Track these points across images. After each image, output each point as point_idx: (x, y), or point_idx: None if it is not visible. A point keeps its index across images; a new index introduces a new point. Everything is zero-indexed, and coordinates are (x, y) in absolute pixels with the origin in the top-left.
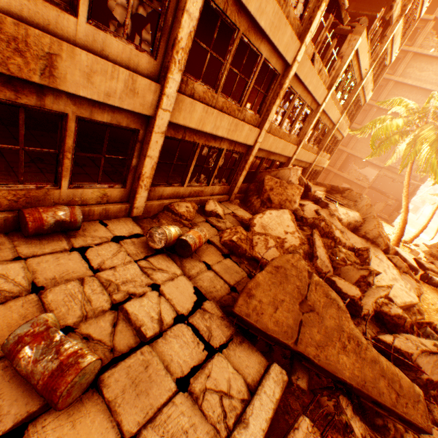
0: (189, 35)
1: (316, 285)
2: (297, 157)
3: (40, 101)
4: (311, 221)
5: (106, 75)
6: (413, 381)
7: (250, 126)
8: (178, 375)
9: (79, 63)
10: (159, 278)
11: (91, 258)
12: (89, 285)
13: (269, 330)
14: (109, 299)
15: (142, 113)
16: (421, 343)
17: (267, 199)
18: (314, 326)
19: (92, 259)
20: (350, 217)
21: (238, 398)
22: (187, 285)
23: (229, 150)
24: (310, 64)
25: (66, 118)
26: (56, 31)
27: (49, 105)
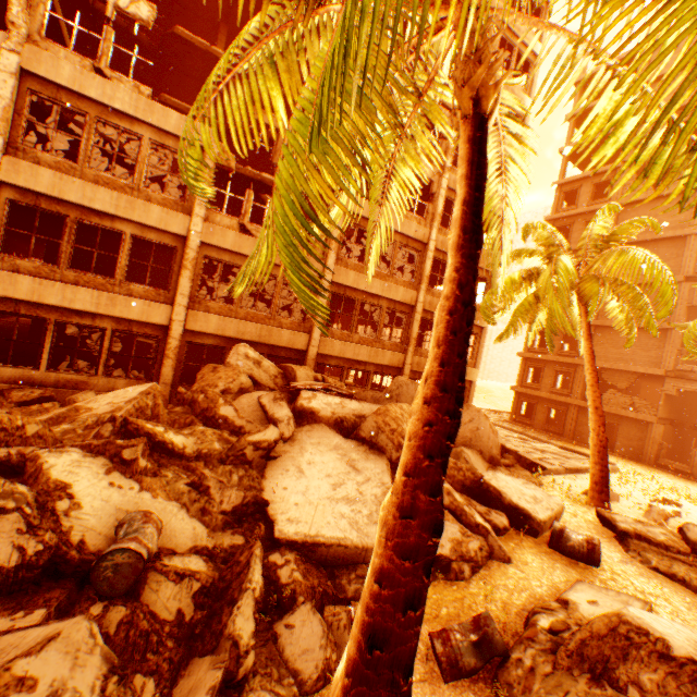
0: None
1: None
2: (328, 351)
3: None
4: (191, 397)
5: None
6: None
7: (144, 300)
8: None
9: None
10: None
11: None
12: None
13: None
14: None
15: None
16: None
17: None
18: None
19: None
20: (343, 409)
21: None
22: None
23: (122, 330)
24: (236, 233)
25: None
26: None
27: None
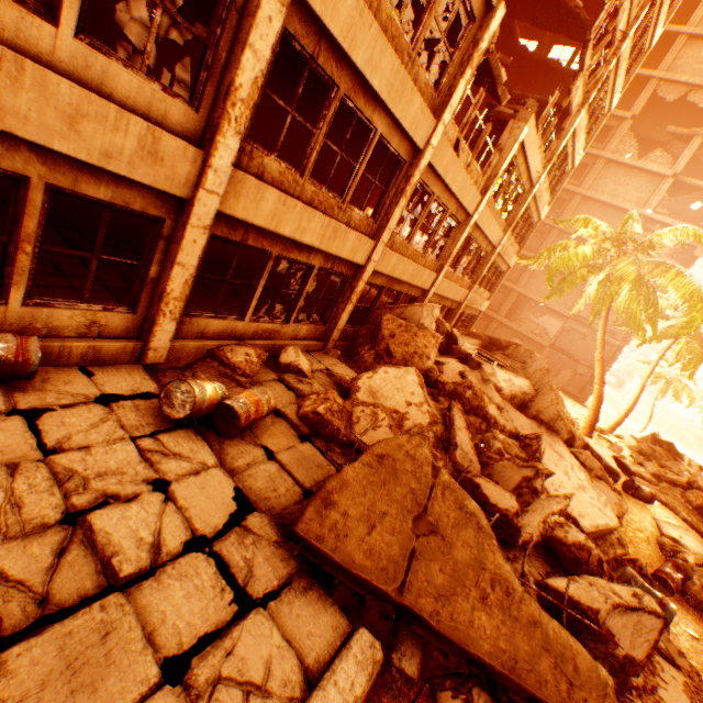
0: (254, 81)
1: (445, 488)
2: (437, 290)
3: None
4: (451, 388)
5: (105, 123)
6: (604, 661)
7: (358, 234)
8: (171, 651)
9: (54, 97)
10: (171, 470)
11: (46, 429)
12: (26, 475)
13: (355, 565)
14: (63, 504)
15: (170, 192)
16: (613, 592)
17: (386, 351)
18: (435, 560)
19: (48, 431)
20: (514, 387)
21: (281, 696)
22: (223, 483)
23: (325, 268)
24: (452, 153)
25: (26, 184)
26: (16, 41)
27: None
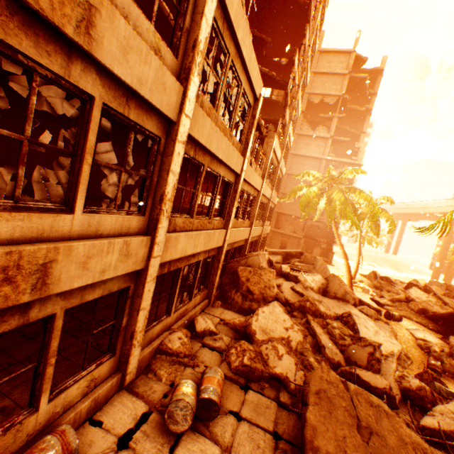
0: (173, 187)
1: (356, 394)
2: (251, 235)
3: (23, 317)
4: (297, 304)
5: (102, 253)
6: None
7: (219, 231)
8: None
9: (75, 256)
10: None
11: None
12: None
13: None
14: None
15: (135, 269)
16: (453, 413)
17: (247, 290)
18: None
19: None
20: (317, 283)
21: None
22: None
23: (205, 258)
24: (250, 168)
25: (51, 317)
26: (50, 234)
27: (34, 316)
